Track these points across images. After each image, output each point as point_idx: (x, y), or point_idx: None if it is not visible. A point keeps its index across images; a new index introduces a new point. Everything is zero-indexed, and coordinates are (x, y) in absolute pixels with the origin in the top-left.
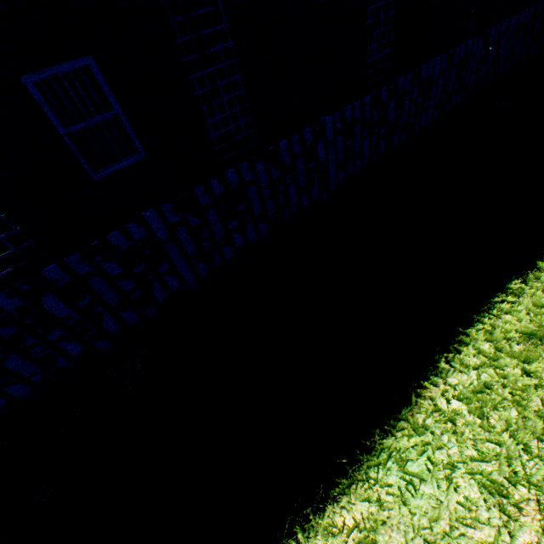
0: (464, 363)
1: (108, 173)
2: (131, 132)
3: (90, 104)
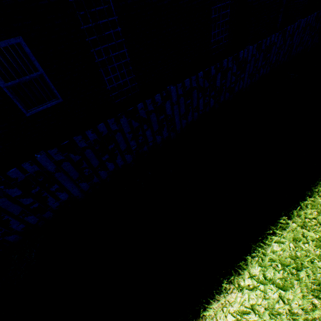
0: (240, 285)
1: (36, 111)
2: (51, 85)
3: (24, 66)
